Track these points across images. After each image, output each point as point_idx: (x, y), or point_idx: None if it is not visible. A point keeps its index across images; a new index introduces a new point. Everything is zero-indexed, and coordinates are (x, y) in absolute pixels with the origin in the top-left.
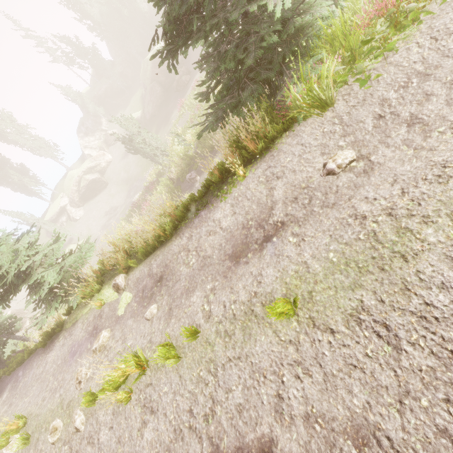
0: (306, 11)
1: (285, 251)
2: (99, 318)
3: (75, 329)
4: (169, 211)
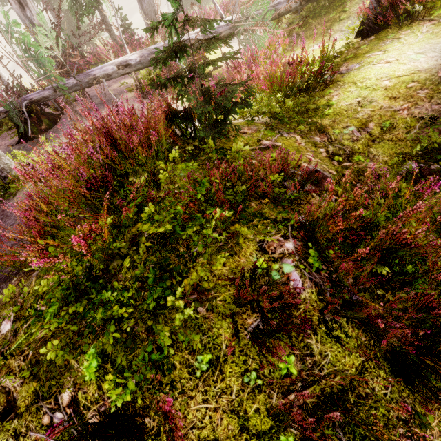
0: None
1: None
2: None
3: None
4: None
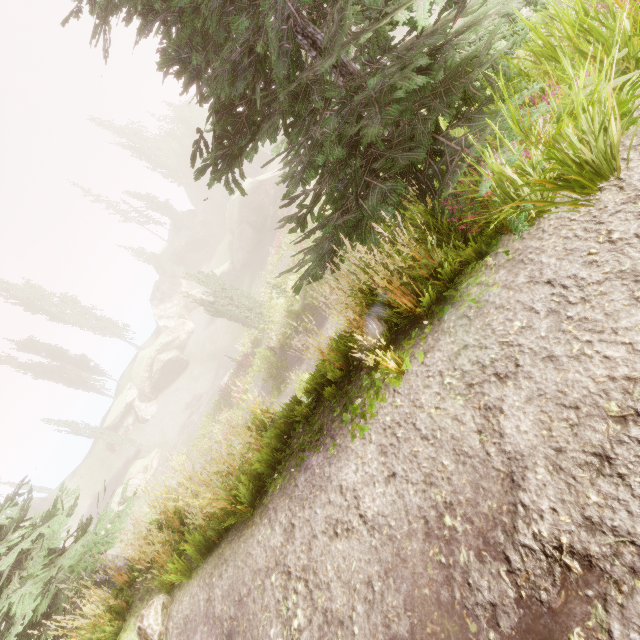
0: (474, 22)
1: None
2: None
3: None
4: (250, 440)
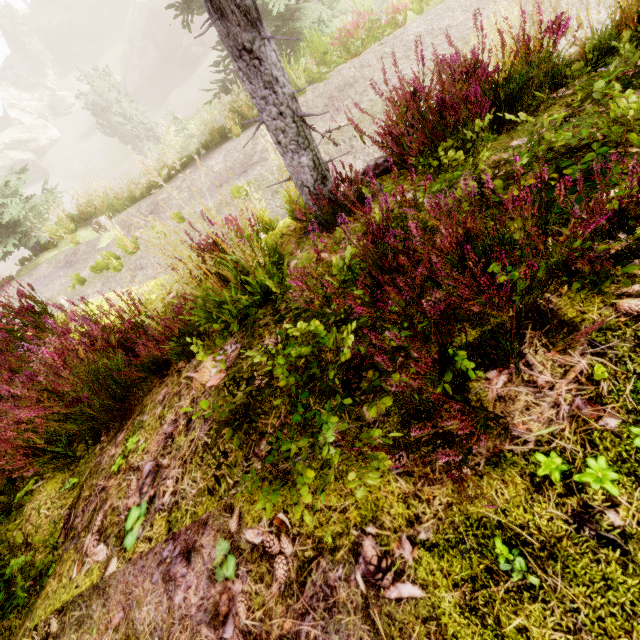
0: (299, 19)
1: (253, 173)
2: (73, 255)
3: (37, 270)
4: (164, 166)
